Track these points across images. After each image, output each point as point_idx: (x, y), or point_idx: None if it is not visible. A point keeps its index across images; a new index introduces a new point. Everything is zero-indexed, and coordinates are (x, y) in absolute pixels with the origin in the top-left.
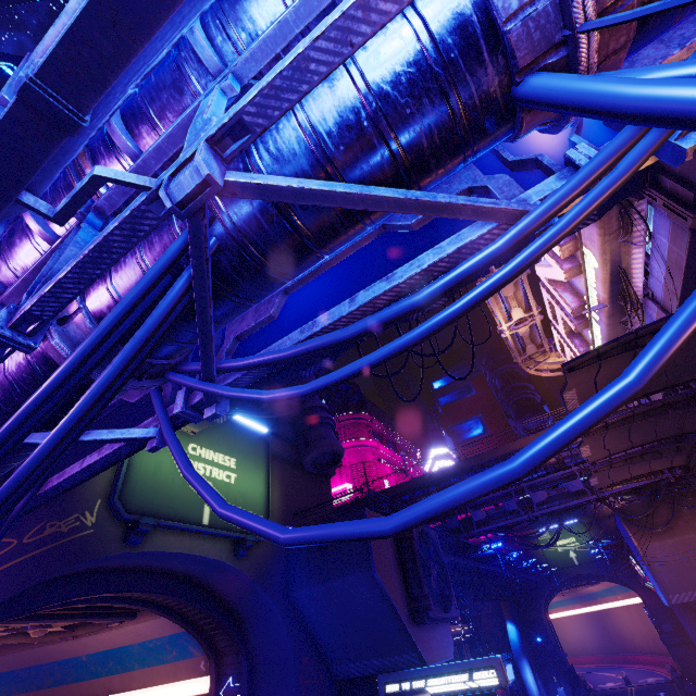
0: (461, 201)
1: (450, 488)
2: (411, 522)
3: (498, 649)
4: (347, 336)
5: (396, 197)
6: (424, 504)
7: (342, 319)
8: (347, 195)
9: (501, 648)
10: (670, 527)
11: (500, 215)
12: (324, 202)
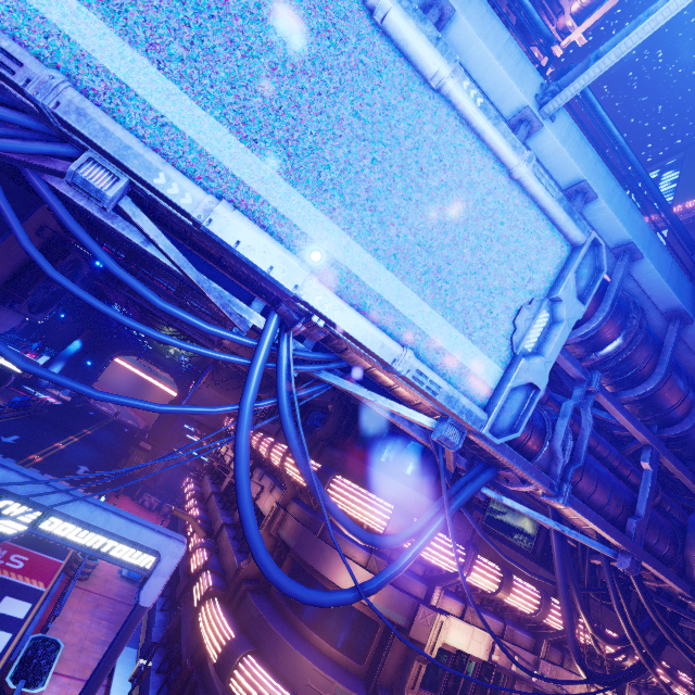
0: (218, 304)
1: (67, 380)
2: (36, 374)
3: (50, 345)
4: (111, 271)
5: (193, 280)
6: (50, 375)
7: (131, 240)
8: (173, 260)
9: (54, 347)
10: (226, 390)
11: (228, 318)
12: (160, 250)
